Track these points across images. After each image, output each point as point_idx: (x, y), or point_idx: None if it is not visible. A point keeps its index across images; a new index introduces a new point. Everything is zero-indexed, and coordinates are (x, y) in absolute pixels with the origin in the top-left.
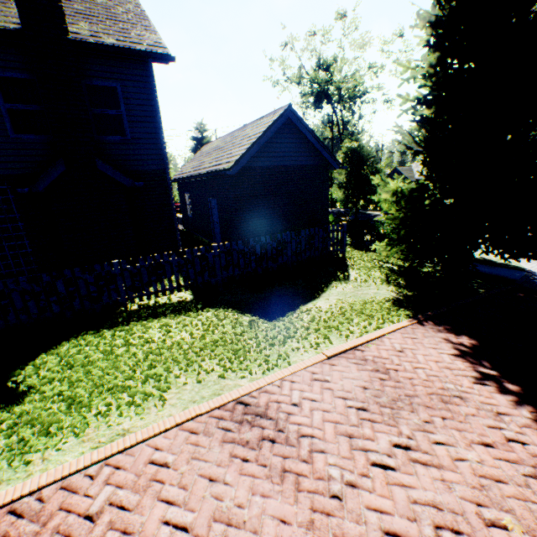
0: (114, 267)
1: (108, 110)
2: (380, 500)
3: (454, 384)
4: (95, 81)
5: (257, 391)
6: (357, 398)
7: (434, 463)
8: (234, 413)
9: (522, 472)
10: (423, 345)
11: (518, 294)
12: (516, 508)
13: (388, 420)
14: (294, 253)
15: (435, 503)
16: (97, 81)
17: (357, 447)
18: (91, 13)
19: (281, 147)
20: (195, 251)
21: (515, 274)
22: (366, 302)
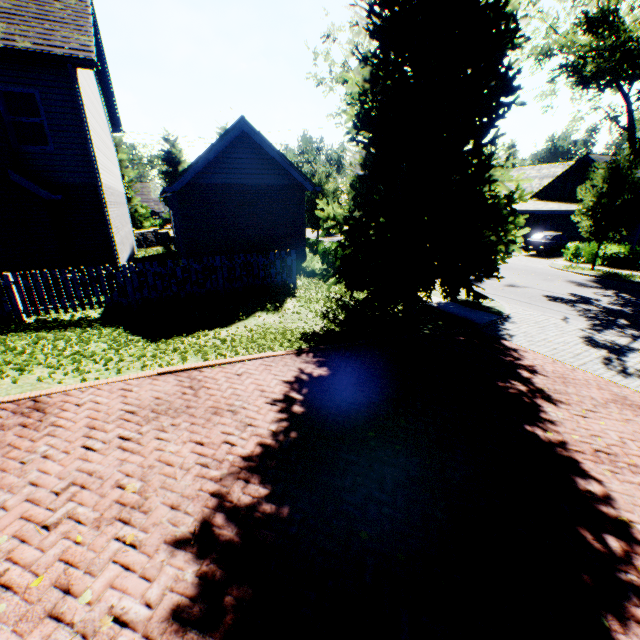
0: (5, 279)
1: (26, 118)
2: (56, 467)
3: (245, 402)
4: (9, 88)
5: (59, 393)
6: (138, 405)
7: (134, 450)
8: (20, 406)
9: (198, 462)
10: (269, 371)
11: (460, 337)
12: (155, 480)
13: (142, 421)
14: (227, 279)
15: (94, 472)
16: (12, 88)
17: (86, 435)
18: (17, 12)
19: (240, 163)
20: (100, 269)
21: (485, 318)
22: (273, 333)
